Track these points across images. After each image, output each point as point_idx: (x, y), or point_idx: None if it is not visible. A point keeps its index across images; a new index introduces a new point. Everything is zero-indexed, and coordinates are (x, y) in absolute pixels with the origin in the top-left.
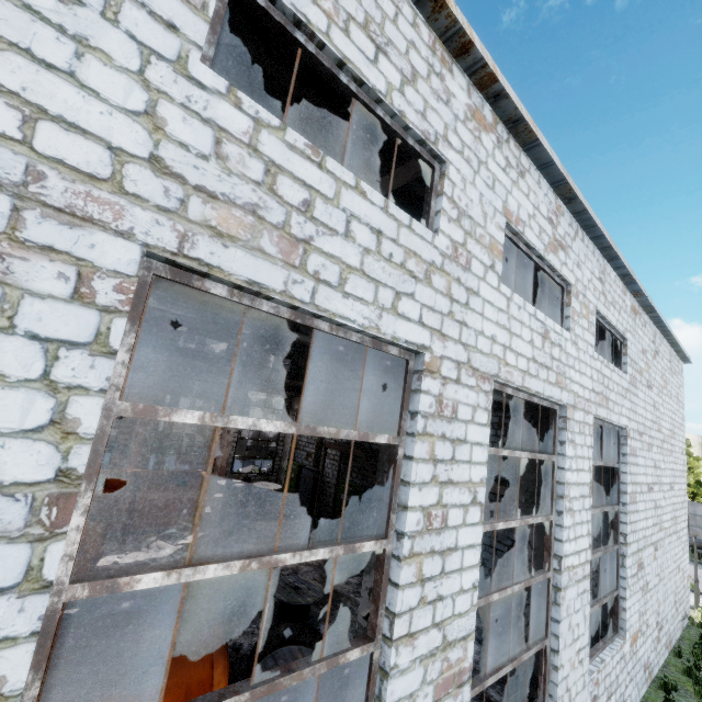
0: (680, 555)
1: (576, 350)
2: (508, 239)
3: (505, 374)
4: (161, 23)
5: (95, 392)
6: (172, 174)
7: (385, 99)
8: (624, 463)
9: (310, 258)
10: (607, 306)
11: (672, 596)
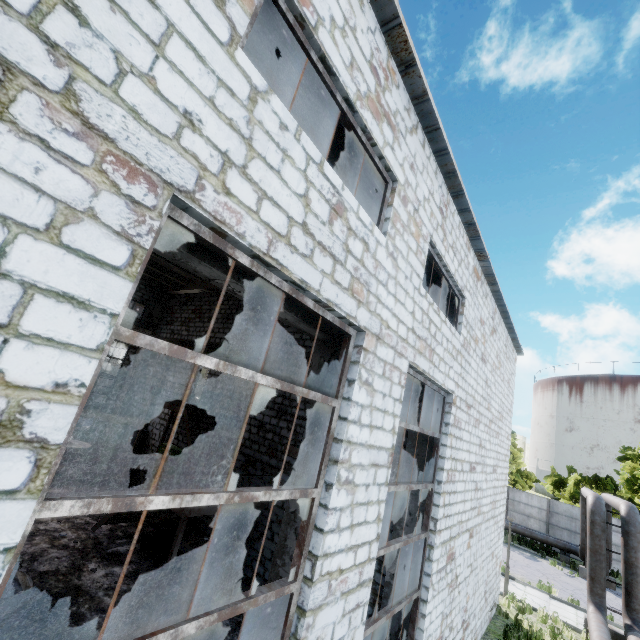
0: (495, 541)
1: (393, 266)
2: (289, 29)
3: (216, 206)
4: None
5: None
6: None
7: None
8: (446, 434)
9: None
10: (445, 246)
11: (483, 586)
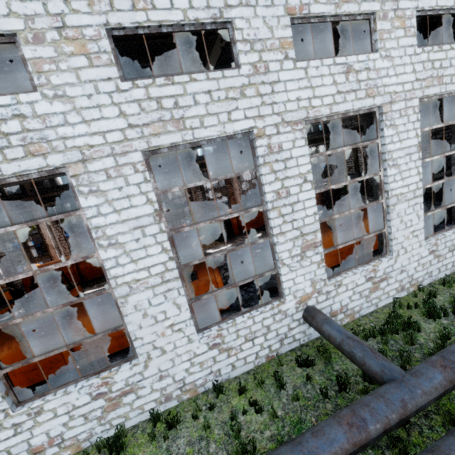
0: None
1: None
2: None
3: None
4: (410, 47)
5: (419, 128)
6: (418, 80)
7: (454, 7)
8: None
9: (443, 79)
10: None
11: None
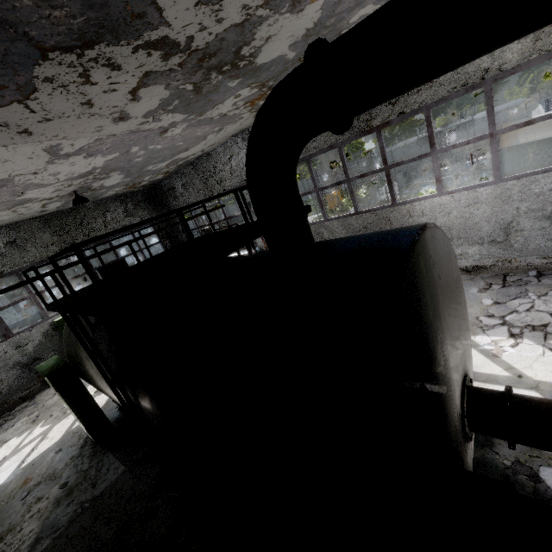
0: None
1: None
2: None
3: None
4: None
5: None
6: None
7: None
8: None
9: None
10: None
11: None
